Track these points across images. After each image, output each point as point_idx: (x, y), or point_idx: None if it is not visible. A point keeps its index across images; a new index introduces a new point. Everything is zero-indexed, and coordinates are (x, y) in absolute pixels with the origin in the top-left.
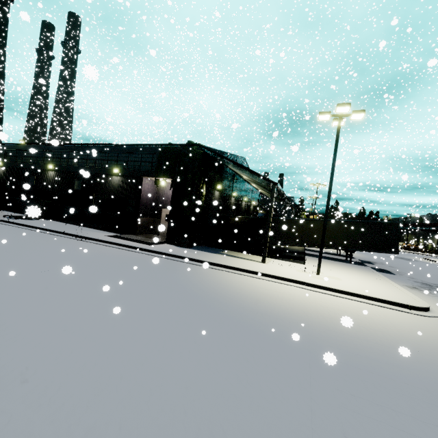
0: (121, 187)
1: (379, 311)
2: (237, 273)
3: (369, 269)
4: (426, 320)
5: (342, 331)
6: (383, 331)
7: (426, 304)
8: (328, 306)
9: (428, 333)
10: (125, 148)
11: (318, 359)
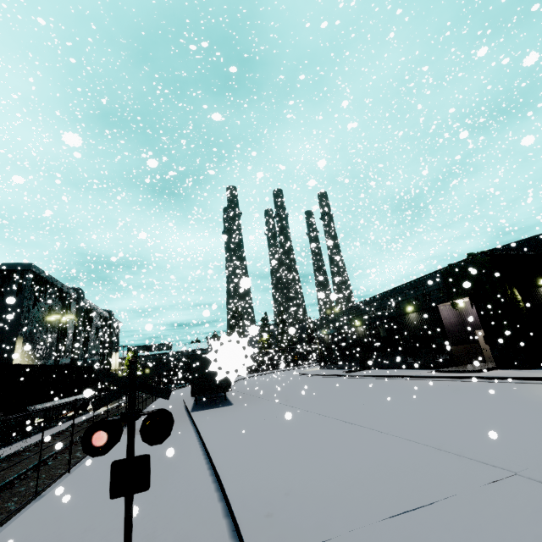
0: (420, 322)
1: None
2: None
3: None
4: None
5: None
6: None
7: None
8: None
9: None
10: (409, 285)
11: None
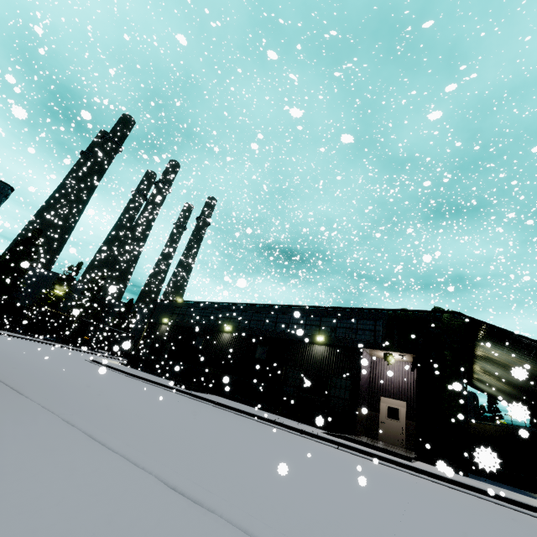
0: (327, 360)
1: None
2: None
3: None
4: None
5: None
6: None
7: None
8: None
9: None
10: (333, 311)
11: None
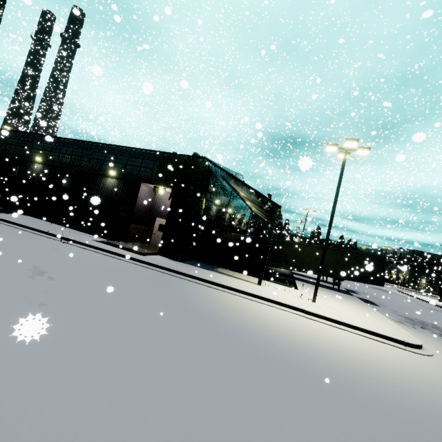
0: (115, 191)
1: (378, 346)
2: (236, 294)
3: (357, 300)
4: (422, 359)
5: (353, 368)
6: (390, 370)
7: (419, 342)
8: (331, 339)
9: (429, 374)
10: (125, 150)
11: (341, 401)
